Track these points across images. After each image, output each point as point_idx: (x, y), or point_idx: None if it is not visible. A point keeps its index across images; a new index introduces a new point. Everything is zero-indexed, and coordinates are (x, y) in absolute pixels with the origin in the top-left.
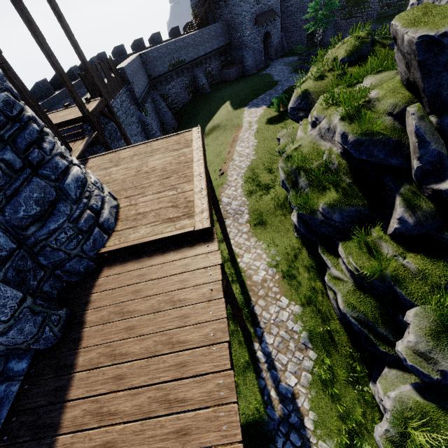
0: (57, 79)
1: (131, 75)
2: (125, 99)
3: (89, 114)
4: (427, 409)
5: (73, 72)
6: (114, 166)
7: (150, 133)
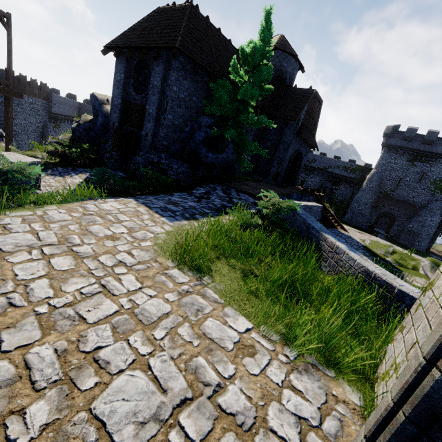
0: (1, 71)
1: (58, 101)
2: (40, 105)
3: None
4: None
5: (19, 78)
6: None
7: (47, 133)
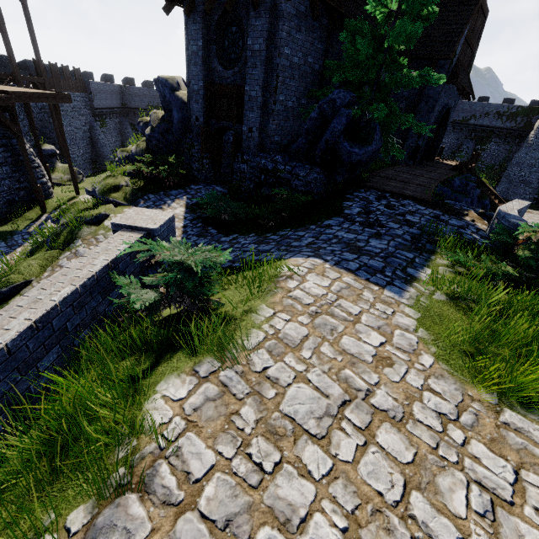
0: (25, 63)
1: (98, 90)
2: (80, 101)
3: (19, 75)
4: (79, 201)
5: (45, 67)
6: (2, 86)
7: (96, 137)
